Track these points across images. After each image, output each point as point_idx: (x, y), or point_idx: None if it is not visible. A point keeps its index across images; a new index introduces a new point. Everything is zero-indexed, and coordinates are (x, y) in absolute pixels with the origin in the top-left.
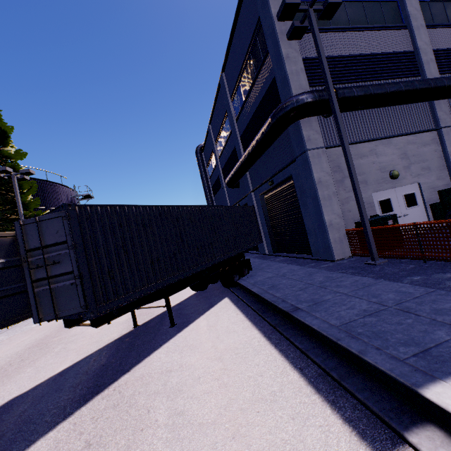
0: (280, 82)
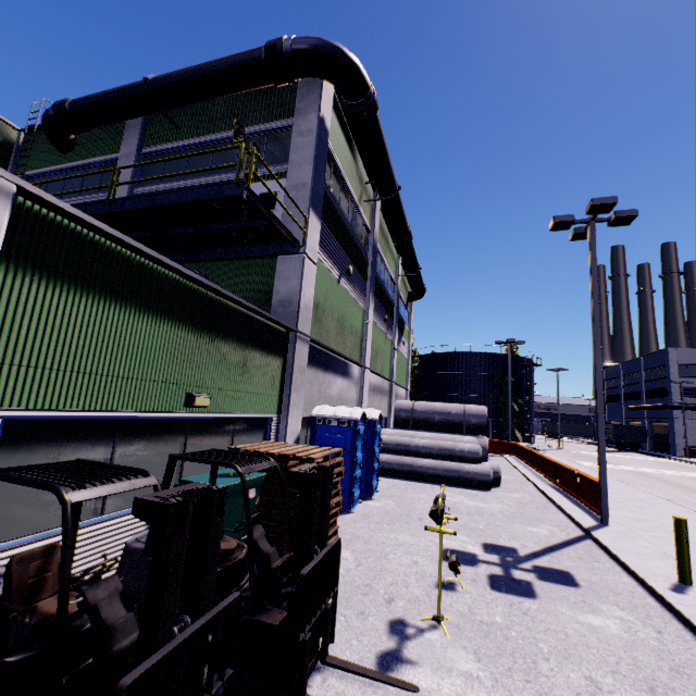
0: (668, 392)
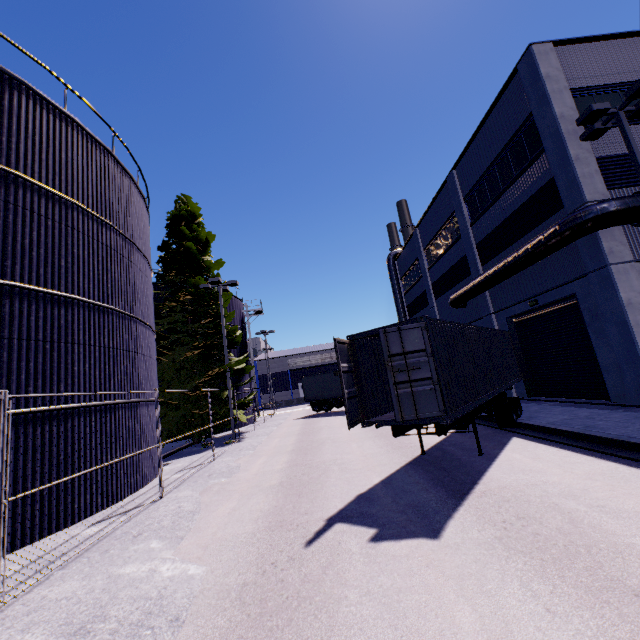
0: (563, 186)
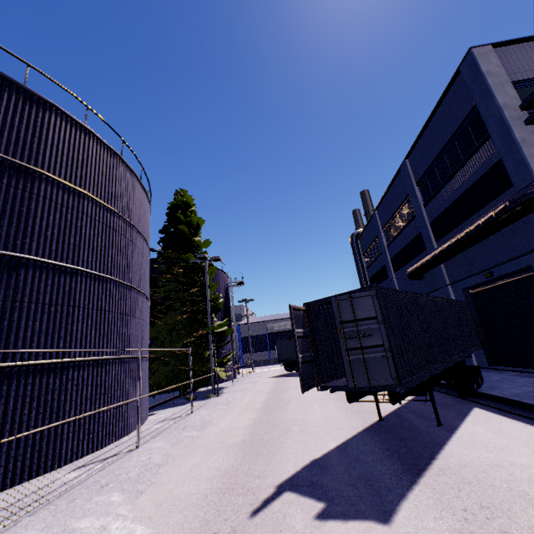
0: (511, 166)
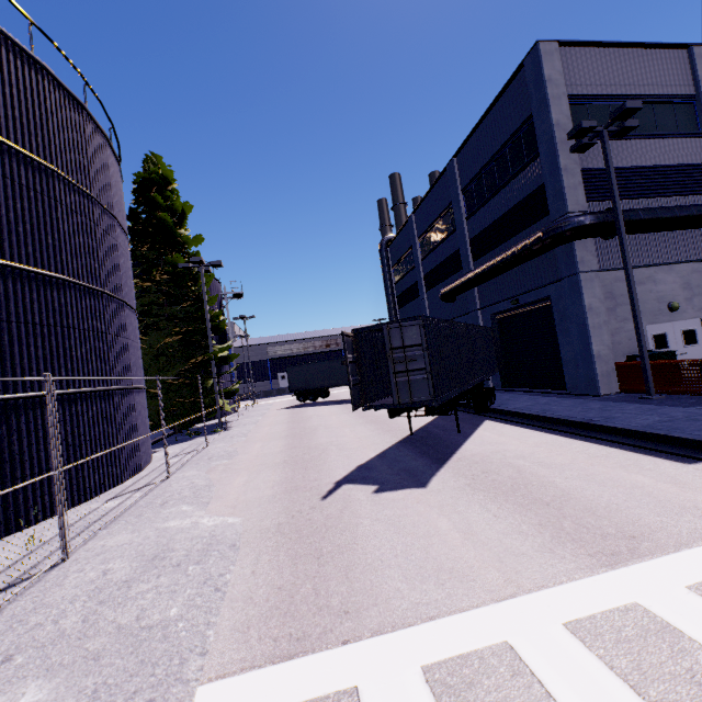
0: (551, 194)
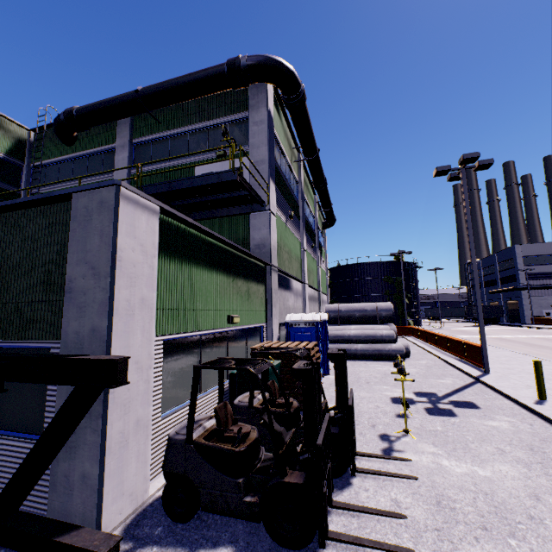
0: (517, 278)
